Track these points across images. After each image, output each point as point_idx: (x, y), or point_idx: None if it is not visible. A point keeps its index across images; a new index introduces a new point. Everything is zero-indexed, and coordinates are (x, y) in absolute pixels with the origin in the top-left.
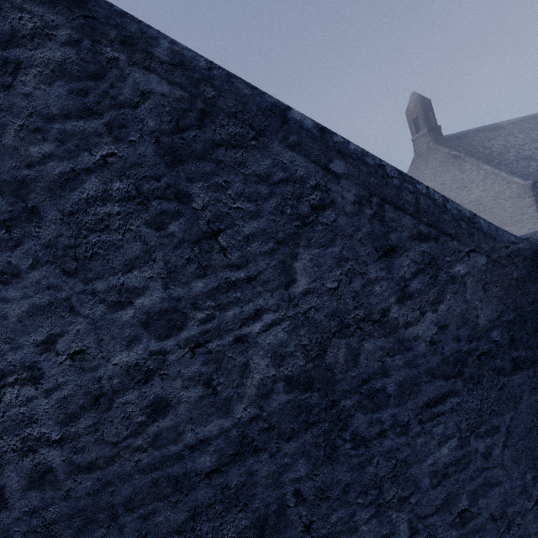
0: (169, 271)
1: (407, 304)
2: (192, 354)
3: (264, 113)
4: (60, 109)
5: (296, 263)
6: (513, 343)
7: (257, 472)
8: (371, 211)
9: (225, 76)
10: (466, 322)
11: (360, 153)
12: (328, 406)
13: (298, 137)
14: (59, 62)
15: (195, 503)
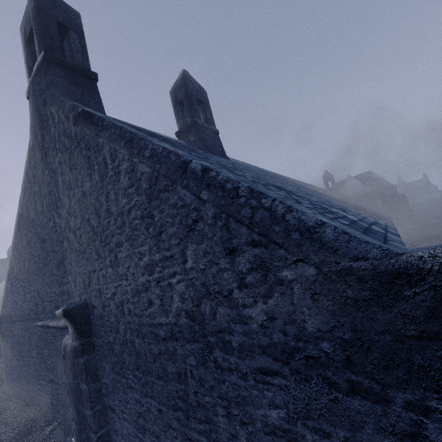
0: (150, 248)
1: (244, 291)
2: (157, 285)
3: (176, 170)
4: (127, 186)
5: (187, 251)
6: (350, 364)
7: (177, 350)
8: (221, 223)
9: (167, 153)
10: (292, 321)
11: (224, 181)
12: (202, 335)
13: (187, 181)
14: (126, 168)
15: (160, 348)
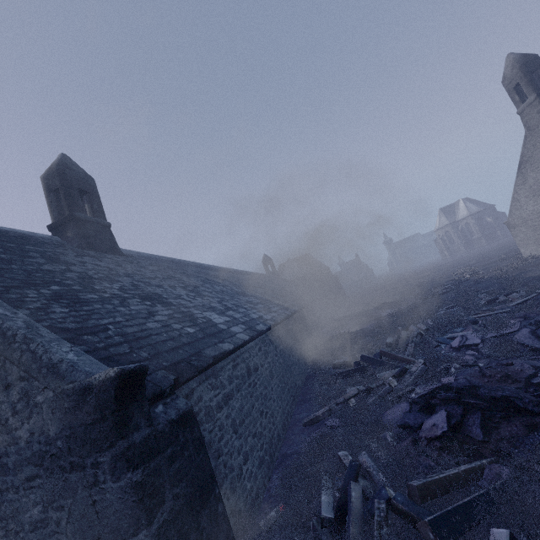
0: None
1: (16, 417)
2: None
3: None
4: None
5: None
6: (70, 451)
7: None
8: (1, 364)
9: None
10: (43, 432)
11: (7, 329)
12: None
13: None
14: None
15: None
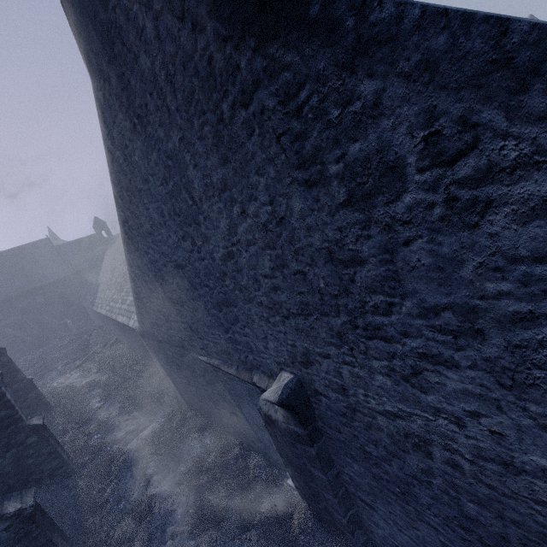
0: None
1: None
2: None
3: None
4: (530, 251)
5: None
6: None
7: None
8: None
9: None
10: None
11: None
12: None
13: None
14: (544, 197)
15: None
